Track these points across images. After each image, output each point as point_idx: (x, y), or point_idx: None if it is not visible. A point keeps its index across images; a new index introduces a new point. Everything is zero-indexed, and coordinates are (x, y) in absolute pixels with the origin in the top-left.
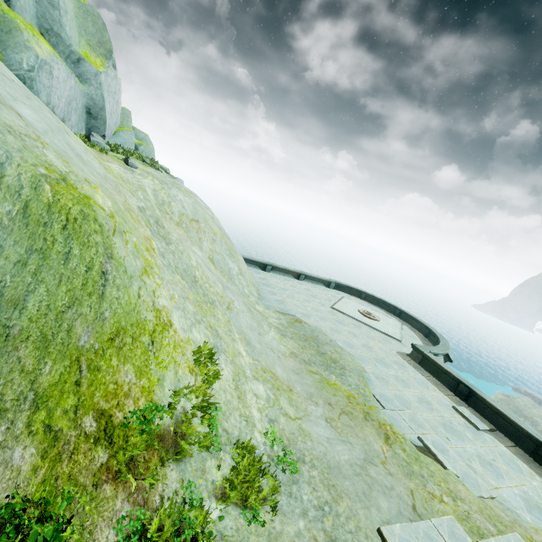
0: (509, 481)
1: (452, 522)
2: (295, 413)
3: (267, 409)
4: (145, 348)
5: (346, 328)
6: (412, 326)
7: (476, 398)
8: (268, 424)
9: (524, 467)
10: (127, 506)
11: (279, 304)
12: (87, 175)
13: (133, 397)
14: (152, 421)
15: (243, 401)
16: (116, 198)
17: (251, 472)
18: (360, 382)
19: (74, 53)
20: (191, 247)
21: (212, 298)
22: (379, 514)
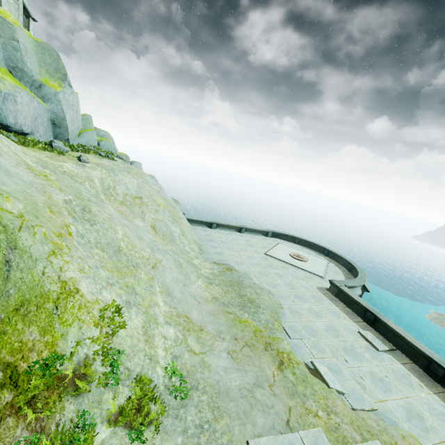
0: (396, 394)
1: (318, 433)
2: (200, 349)
3: (173, 348)
4: (49, 312)
5: (274, 270)
6: (339, 263)
7: (380, 323)
8: (171, 360)
9: (415, 381)
10: (26, 432)
11: (218, 256)
12: (8, 186)
13: (37, 350)
14: (53, 367)
15: (150, 343)
16: (37, 199)
17: (143, 401)
18: (271, 317)
19: (36, 81)
20: (132, 220)
21: (136, 262)
22: (253, 429)
